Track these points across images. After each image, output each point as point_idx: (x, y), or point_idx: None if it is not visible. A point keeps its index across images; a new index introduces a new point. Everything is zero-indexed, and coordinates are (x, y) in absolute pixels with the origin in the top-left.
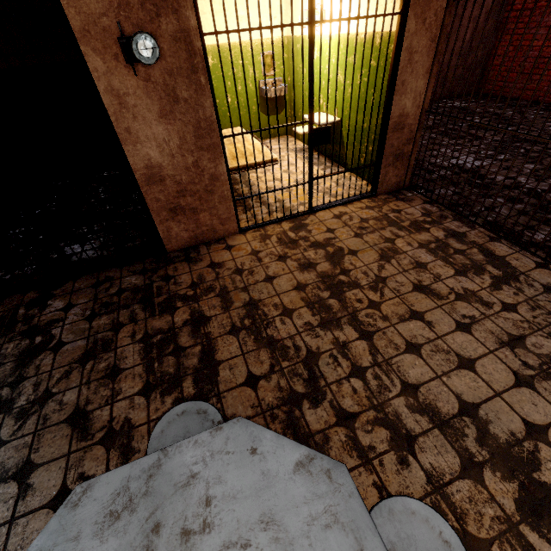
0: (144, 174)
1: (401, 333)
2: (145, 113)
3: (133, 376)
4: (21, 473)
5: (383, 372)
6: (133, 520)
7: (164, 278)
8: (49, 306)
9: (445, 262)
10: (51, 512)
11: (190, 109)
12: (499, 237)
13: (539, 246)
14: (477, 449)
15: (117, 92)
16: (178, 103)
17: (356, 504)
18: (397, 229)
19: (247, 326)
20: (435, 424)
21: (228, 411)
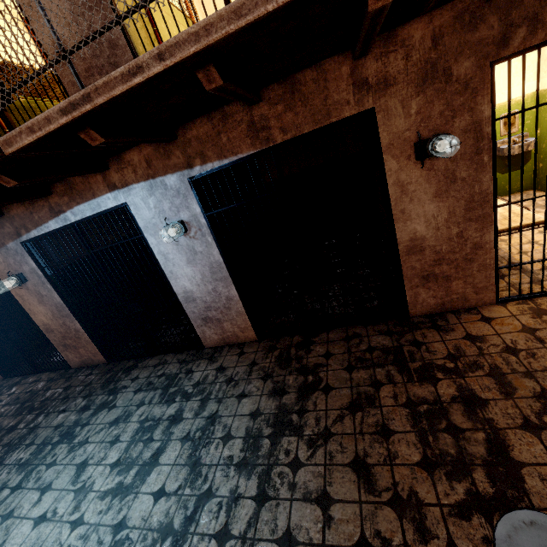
0: (406, 246)
1: None
2: (421, 195)
3: (407, 443)
4: (321, 500)
5: None
6: None
7: (412, 343)
8: (312, 350)
9: None
10: None
11: (465, 186)
12: None
13: None
14: None
15: (402, 183)
16: (454, 183)
17: None
18: None
19: None
20: None
21: None
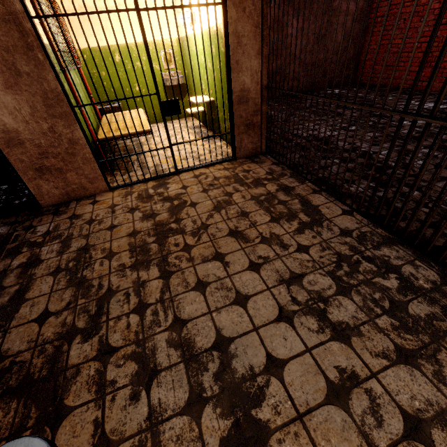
0: (2, 138)
1: (197, 272)
2: None
3: None
4: None
5: (163, 308)
6: None
7: (26, 228)
8: None
9: (266, 211)
10: None
11: (35, 82)
12: (321, 189)
13: (346, 196)
14: (210, 384)
15: None
16: (21, 76)
17: None
18: (239, 185)
19: (69, 268)
20: (183, 359)
21: (5, 345)
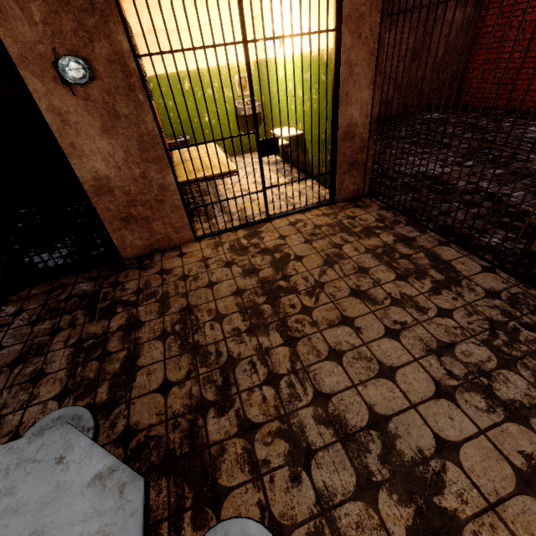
0: (92, 185)
1: (326, 339)
2: (88, 129)
3: (54, 381)
4: None
5: (298, 380)
6: None
7: (113, 284)
8: (1, 311)
9: (388, 266)
10: None
11: (132, 124)
12: (449, 241)
13: (485, 249)
14: (377, 467)
15: (59, 111)
16: (119, 119)
17: (134, 525)
18: (347, 235)
19: (176, 331)
20: (338, 438)
21: (133, 418)
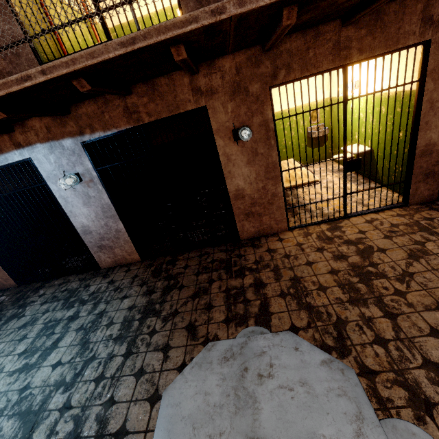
0: (234, 194)
1: (426, 319)
2: (239, 162)
3: (220, 311)
4: (164, 348)
5: (405, 346)
6: (234, 363)
7: (238, 256)
8: (177, 264)
9: None
10: (178, 373)
11: (264, 158)
12: None
13: None
14: None
15: (227, 154)
16: (257, 156)
17: (359, 390)
18: (428, 234)
19: (292, 293)
20: None
21: None
